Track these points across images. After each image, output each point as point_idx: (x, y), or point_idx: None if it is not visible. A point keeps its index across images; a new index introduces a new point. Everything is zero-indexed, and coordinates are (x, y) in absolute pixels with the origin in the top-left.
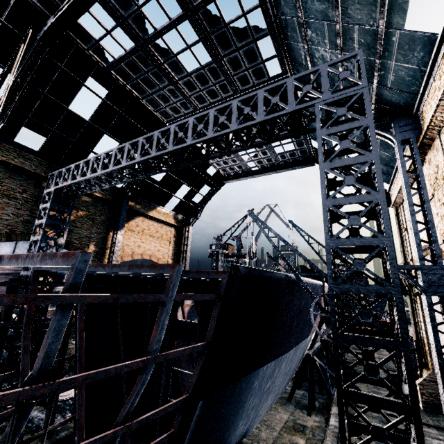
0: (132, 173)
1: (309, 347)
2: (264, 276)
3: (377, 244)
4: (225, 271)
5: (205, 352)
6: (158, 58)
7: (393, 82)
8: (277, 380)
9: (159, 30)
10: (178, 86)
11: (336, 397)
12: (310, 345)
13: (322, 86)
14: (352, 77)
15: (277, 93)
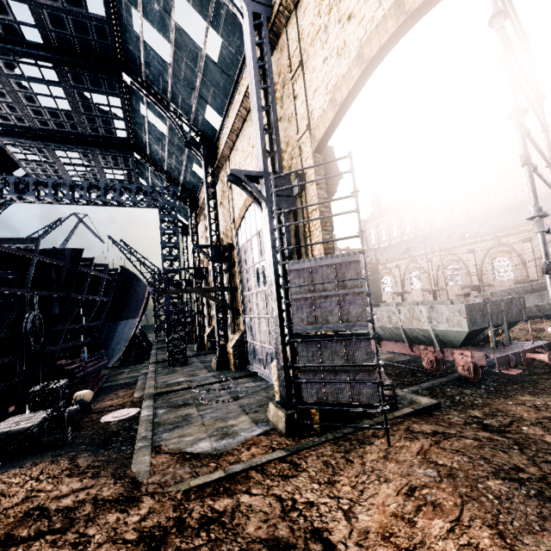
0: (0, 195)
1: (134, 331)
2: (130, 272)
3: (177, 257)
4: (116, 268)
5: (109, 303)
6: (13, 87)
7: (189, 181)
8: (123, 337)
9: (29, 79)
10: (24, 108)
11: (153, 348)
12: (135, 329)
13: (162, 196)
14: (172, 197)
15: (121, 149)
